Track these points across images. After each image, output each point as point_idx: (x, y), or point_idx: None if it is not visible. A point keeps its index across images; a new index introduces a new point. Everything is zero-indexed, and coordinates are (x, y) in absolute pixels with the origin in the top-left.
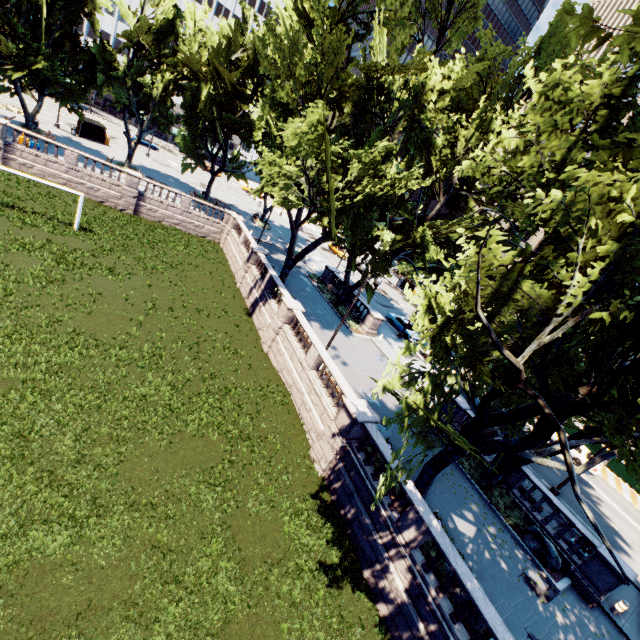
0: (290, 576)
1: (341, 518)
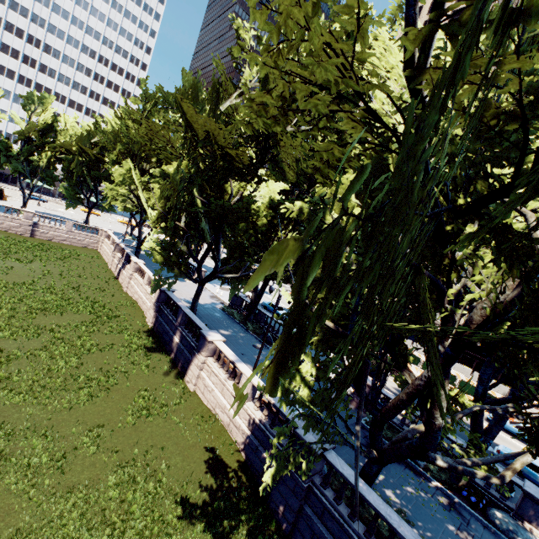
0: (126, 349)
1: (158, 336)
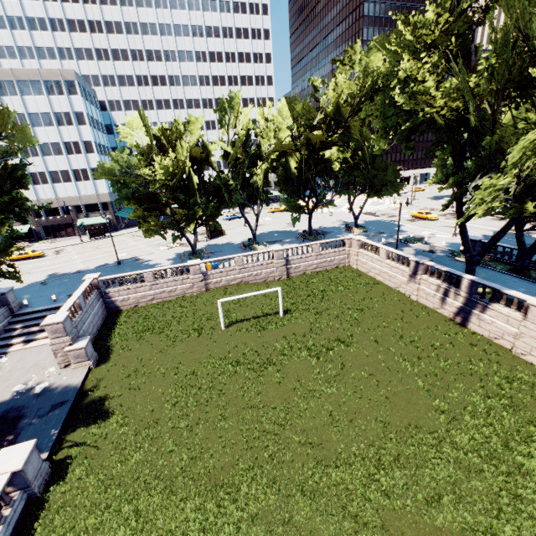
0: None
1: None
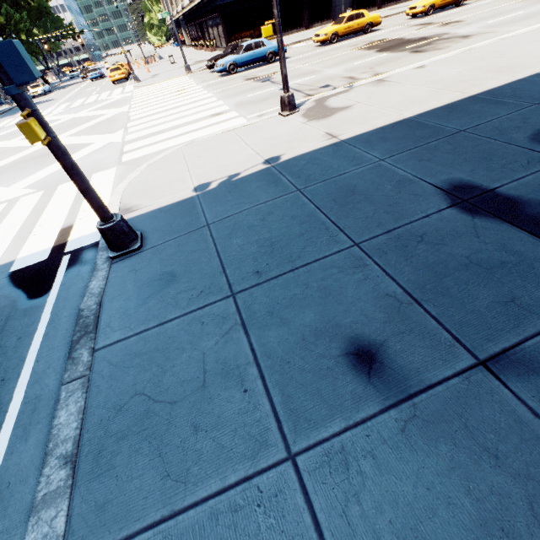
0: None
1: None
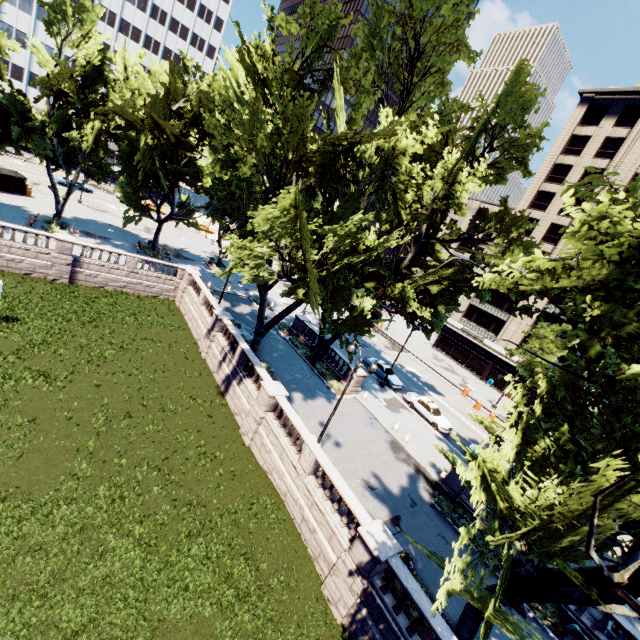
0: None
1: None
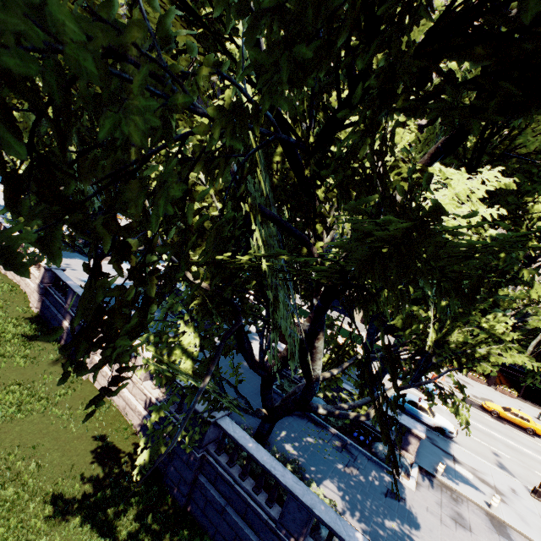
0: None
1: (45, 322)
